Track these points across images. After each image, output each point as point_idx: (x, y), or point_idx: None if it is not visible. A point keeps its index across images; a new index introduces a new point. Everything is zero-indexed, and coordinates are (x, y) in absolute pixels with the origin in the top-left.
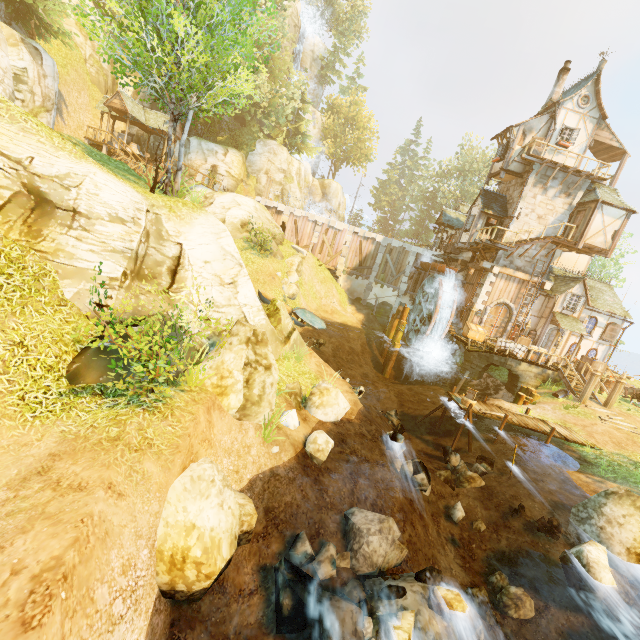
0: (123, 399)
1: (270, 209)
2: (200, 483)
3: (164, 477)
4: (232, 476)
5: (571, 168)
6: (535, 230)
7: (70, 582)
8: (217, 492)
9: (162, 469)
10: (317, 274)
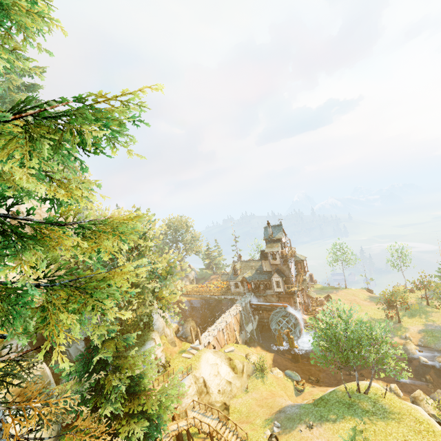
0: None
1: (205, 346)
2: None
3: None
4: None
5: (293, 254)
6: (293, 275)
7: None
8: None
9: None
10: (242, 351)
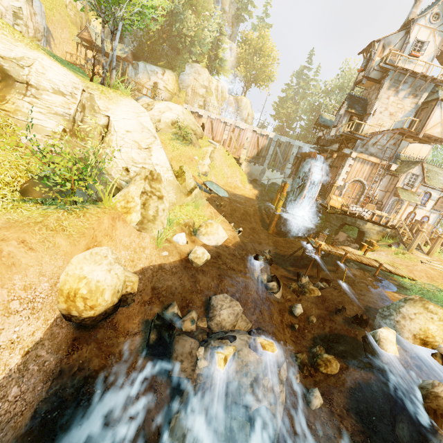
0: (54, 206)
1: (194, 114)
2: (96, 256)
3: (70, 249)
4: (128, 262)
5: (419, 73)
6: (387, 124)
7: None
8: (108, 263)
9: (69, 244)
10: (226, 161)
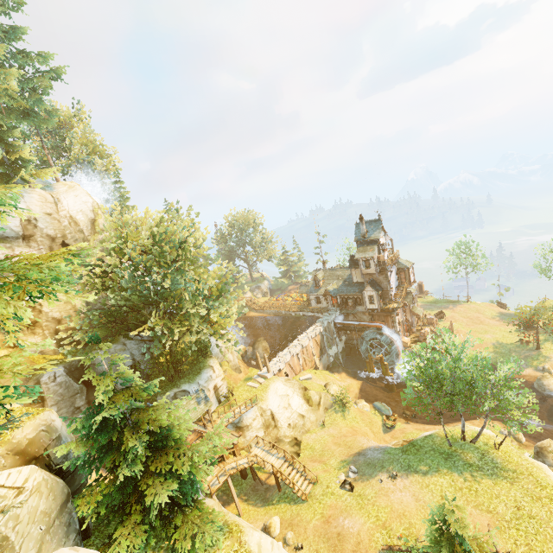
0: None
1: (275, 374)
2: None
3: None
4: None
5: (395, 260)
6: (394, 287)
7: None
8: None
9: None
10: (321, 379)
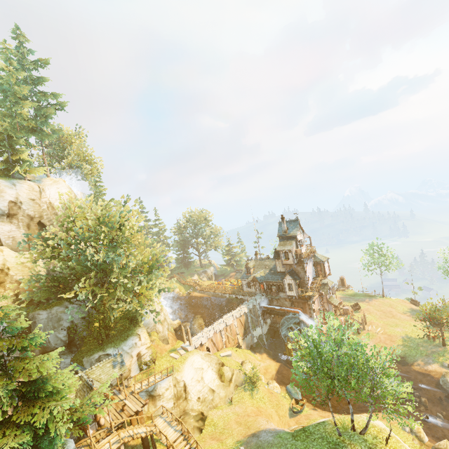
0: None
1: (197, 347)
2: None
3: None
4: None
5: (311, 254)
6: (311, 278)
7: None
8: None
9: None
10: (241, 357)
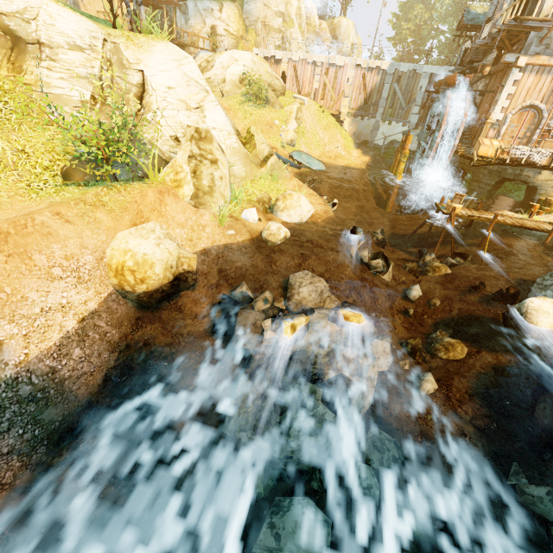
0: (96, 186)
1: (268, 60)
2: (142, 230)
3: (113, 224)
4: (185, 242)
5: None
6: None
7: (4, 238)
8: (156, 237)
9: (112, 219)
10: (320, 121)
